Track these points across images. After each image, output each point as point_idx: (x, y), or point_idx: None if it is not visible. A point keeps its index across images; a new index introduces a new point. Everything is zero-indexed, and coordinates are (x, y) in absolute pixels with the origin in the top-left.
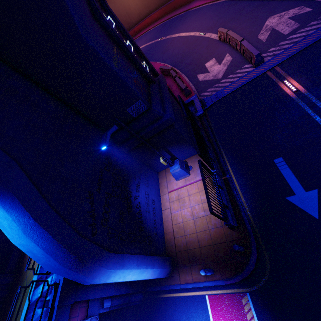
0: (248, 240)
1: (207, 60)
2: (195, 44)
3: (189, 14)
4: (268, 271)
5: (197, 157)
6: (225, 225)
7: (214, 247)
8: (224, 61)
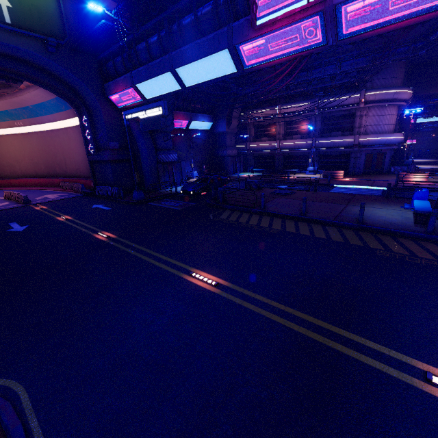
0: None
1: None
2: None
3: None
4: None
5: None
6: None
7: None
8: (2, 204)
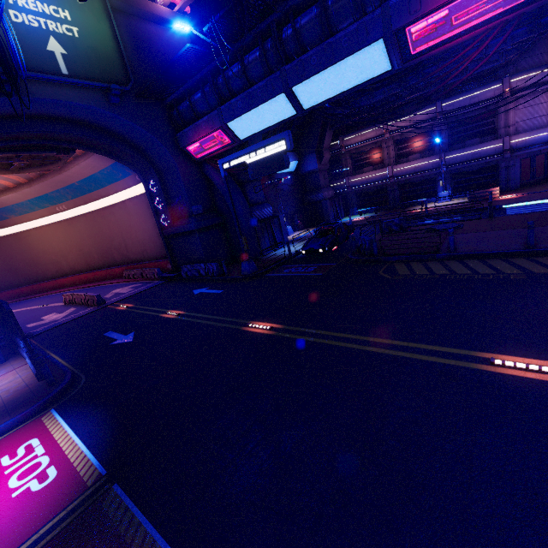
0: (62, 375)
1: (46, 315)
2: (31, 311)
3: (29, 300)
4: (83, 383)
5: (3, 364)
6: (33, 383)
7: (8, 404)
8: (67, 311)
